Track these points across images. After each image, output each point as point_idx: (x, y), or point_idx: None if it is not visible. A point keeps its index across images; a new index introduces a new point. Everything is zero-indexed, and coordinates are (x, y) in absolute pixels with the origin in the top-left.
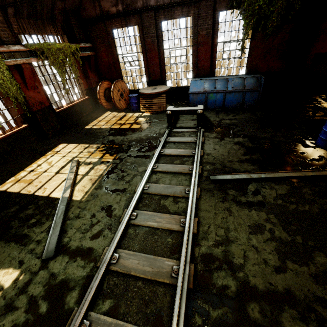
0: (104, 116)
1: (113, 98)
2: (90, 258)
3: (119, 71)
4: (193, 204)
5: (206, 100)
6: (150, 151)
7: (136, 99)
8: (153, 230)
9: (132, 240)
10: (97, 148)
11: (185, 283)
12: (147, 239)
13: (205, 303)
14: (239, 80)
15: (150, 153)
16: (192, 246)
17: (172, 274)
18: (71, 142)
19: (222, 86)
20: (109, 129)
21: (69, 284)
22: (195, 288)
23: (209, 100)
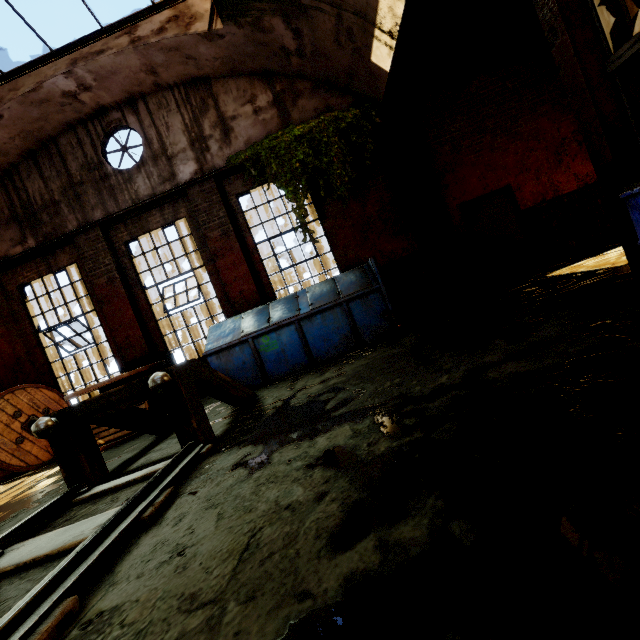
0: None
1: None
2: None
3: (44, 368)
4: None
5: (258, 358)
6: None
7: None
8: None
9: None
10: None
11: None
12: None
13: None
14: (324, 287)
15: None
16: None
17: None
18: None
19: (285, 310)
20: None
21: None
22: None
23: (266, 356)
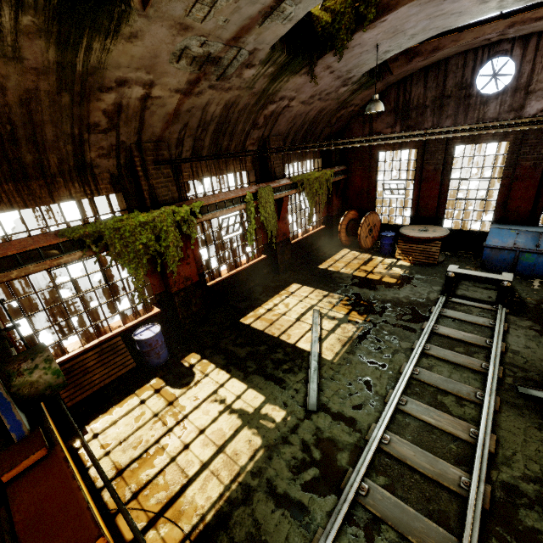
0: (342, 255)
1: (360, 234)
2: (355, 428)
3: (372, 199)
4: (489, 415)
5: (515, 262)
6: (415, 323)
7: (392, 240)
8: (429, 427)
9: (402, 429)
10: (339, 300)
11: (478, 500)
12: (422, 434)
13: (506, 533)
14: None
15: (415, 325)
16: (487, 466)
17: (461, 484)
18: (305, 283)
19: None
20: (351, 275)
21: (337, 444)
22: (492, 513)
23: (521, 262)
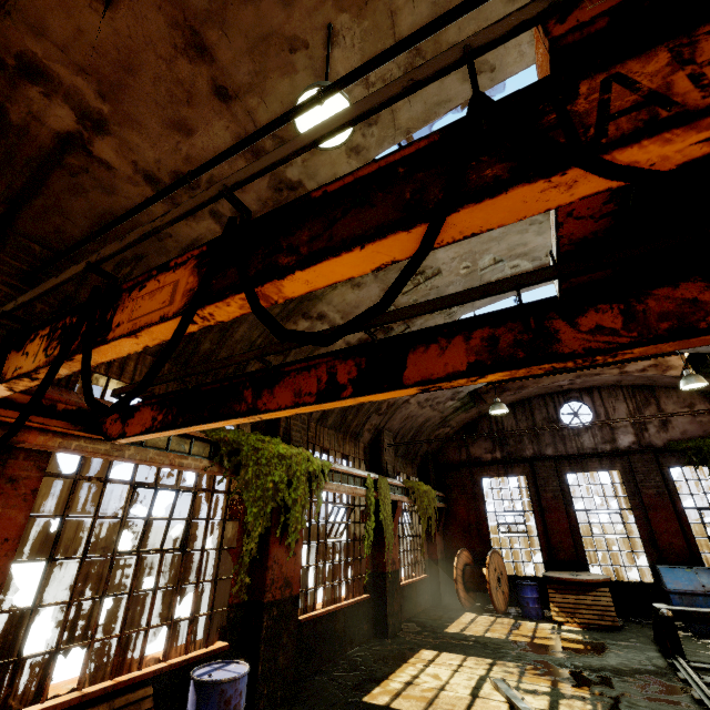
0: (470, 618)
1: (489, 581)
2: None
3: (486, 538)
4: None
5: None
6: (676, 694)
7: (536, 591)
8: None
9: None
10: (521, 668)
11: None
12: None
13: None
14: None
15: (680, 697)
16: None
17: None
18: (442, 649)
19: None
20: (508, 639)
21: None
22: None
23: None
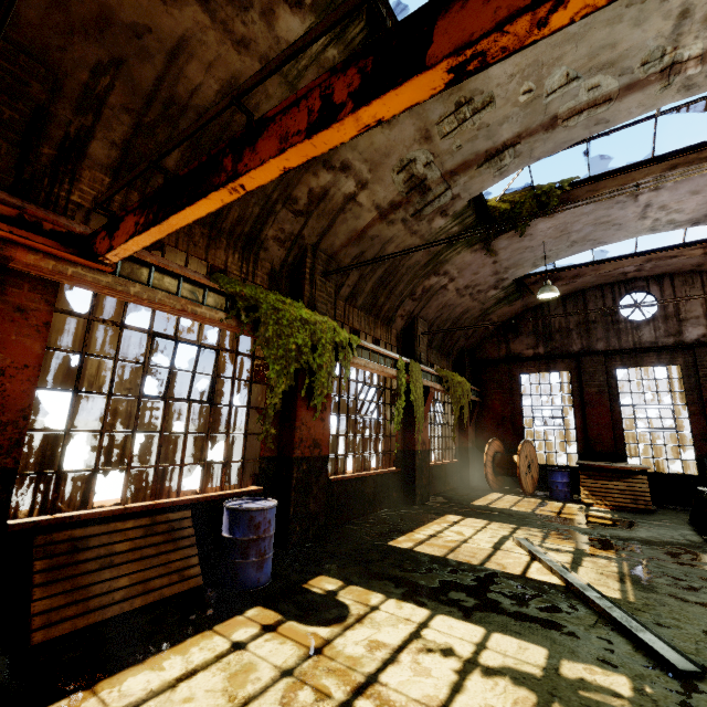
0: (496, 496)
1: (519, 466)
2: None
3: (519, 430)
4: None
5: None
6: None
7: (567, 477)
8: None
9: None
10: (545, 533)
11: None
12: None
13: None
14: None
15: None
16: None
17: None
18: (467, 515)
19: None
20: (534, 513)
21: None
22: None
23: None
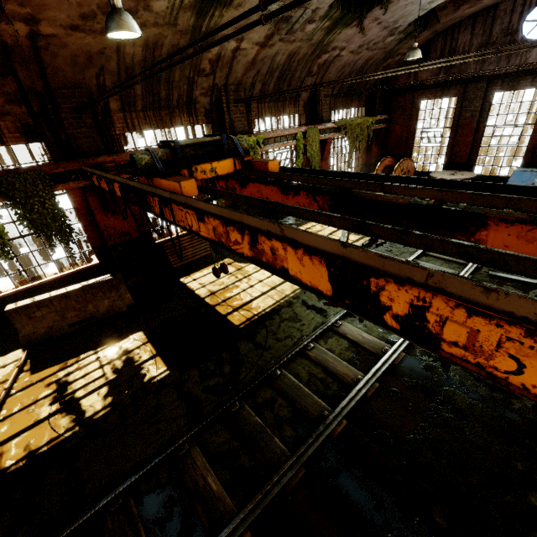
0: None
1: None
2: None
3: (410, 148)
4: None
5: None
6: None
7: None
8: None
9: None
10: None
11: None
12: None
13: None
14: None
15: None
16: None
17: None
18: None
19: None
20: None
21: None
22: None
23: None
